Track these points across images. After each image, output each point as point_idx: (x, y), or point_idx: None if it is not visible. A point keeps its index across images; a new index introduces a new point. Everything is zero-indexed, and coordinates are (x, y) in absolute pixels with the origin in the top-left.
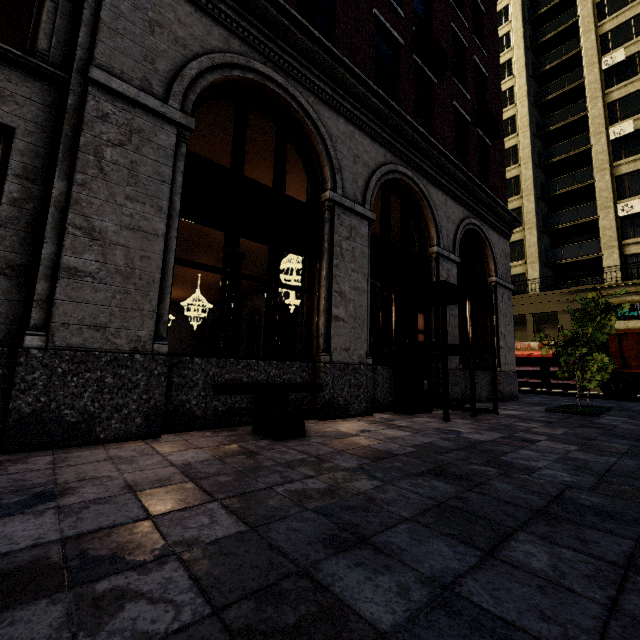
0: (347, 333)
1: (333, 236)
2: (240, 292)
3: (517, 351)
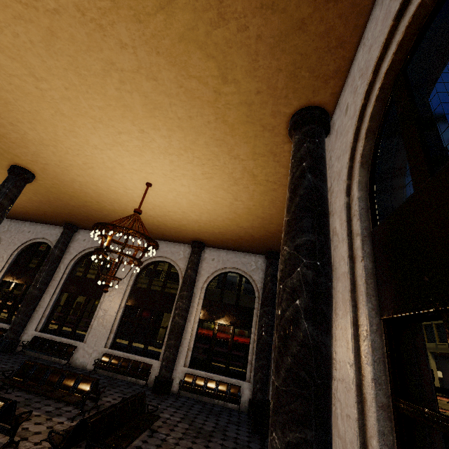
0: None
1: None
2: (1, 222)
3: (226, 334)
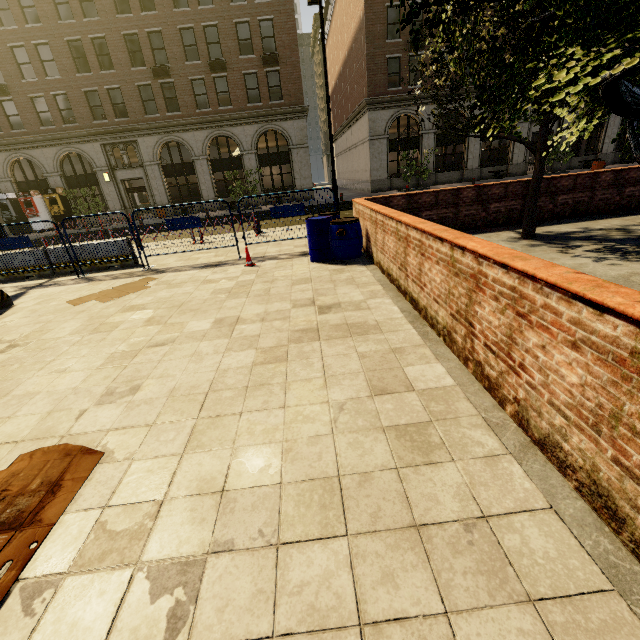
0: (607, 146)
1: (608, 122)
2: None
3: None
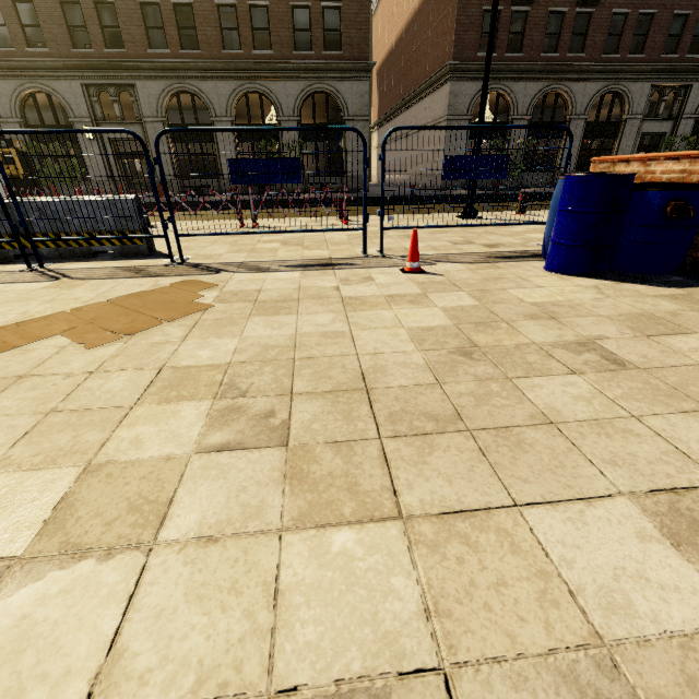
0: None
1: None
2: None
3: None
